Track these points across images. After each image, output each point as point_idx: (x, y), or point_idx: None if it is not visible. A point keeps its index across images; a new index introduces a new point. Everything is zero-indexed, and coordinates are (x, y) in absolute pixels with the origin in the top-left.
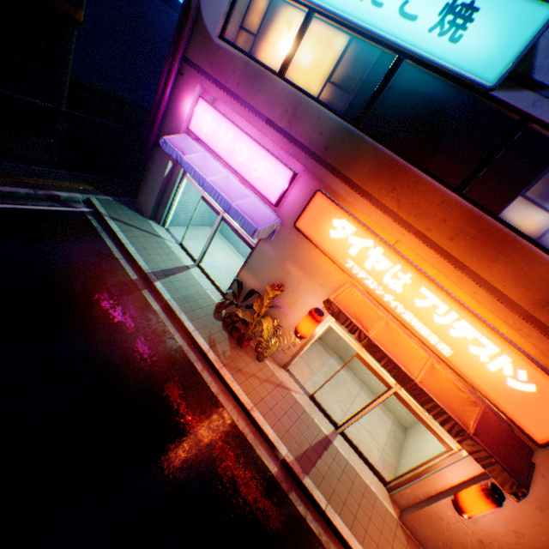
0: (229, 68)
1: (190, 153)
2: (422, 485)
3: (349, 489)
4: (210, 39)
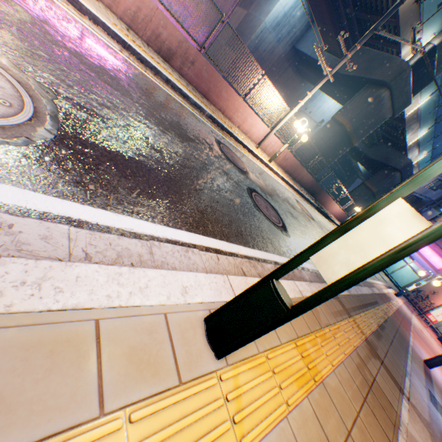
0: None
1: None
2: None
3: None
4: None
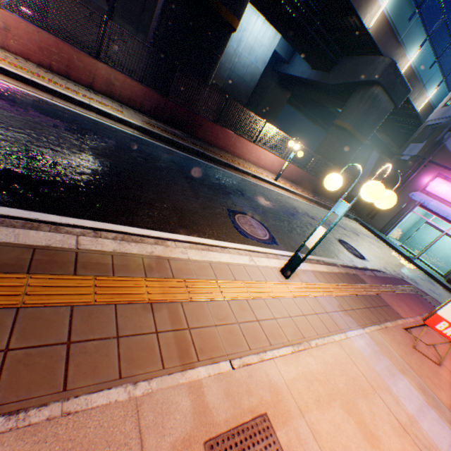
0: None
1: (427, 200)
2: None
3: None
4: (450, 154)
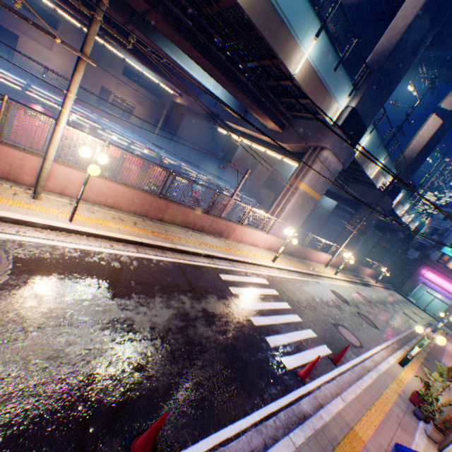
0: (439, 267)
1: (425, 281)
2: None
3: None
4: (432, 261)
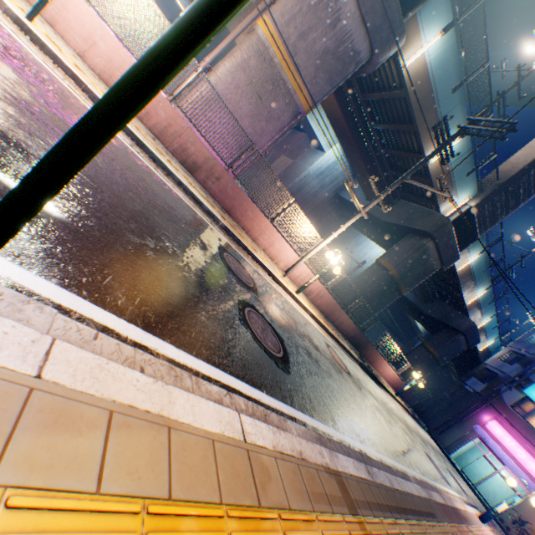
0: (515, 419)
1: (486, 436)
2: None
3: None
4: (504, 404)
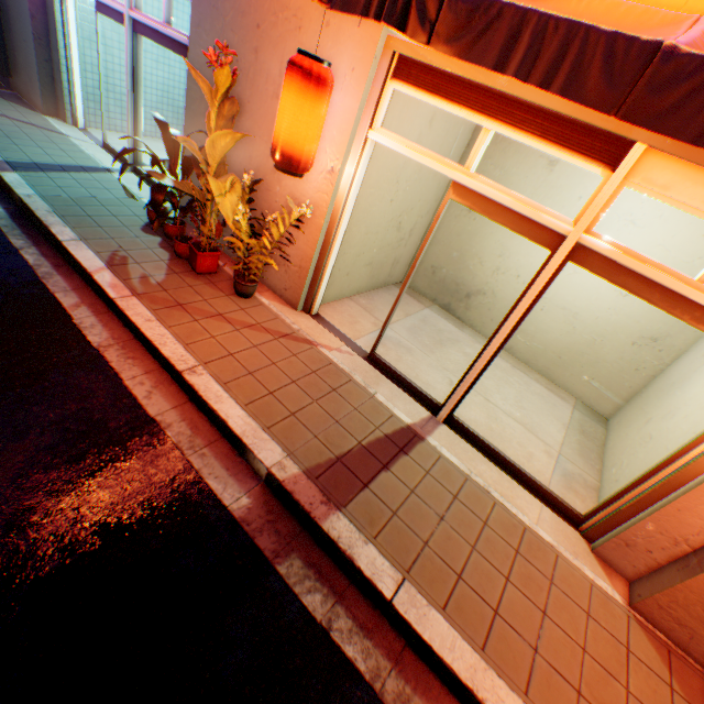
0: None
1: None
2: (698, 505)
3: (474, 540)
4: None
